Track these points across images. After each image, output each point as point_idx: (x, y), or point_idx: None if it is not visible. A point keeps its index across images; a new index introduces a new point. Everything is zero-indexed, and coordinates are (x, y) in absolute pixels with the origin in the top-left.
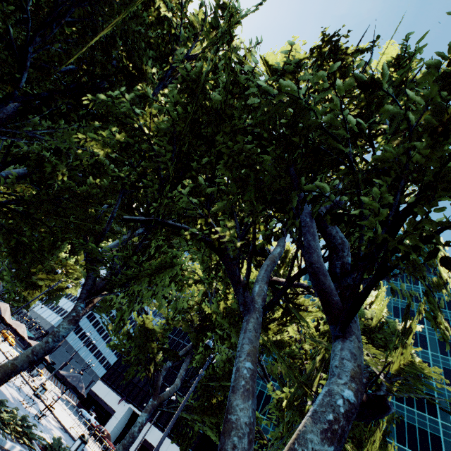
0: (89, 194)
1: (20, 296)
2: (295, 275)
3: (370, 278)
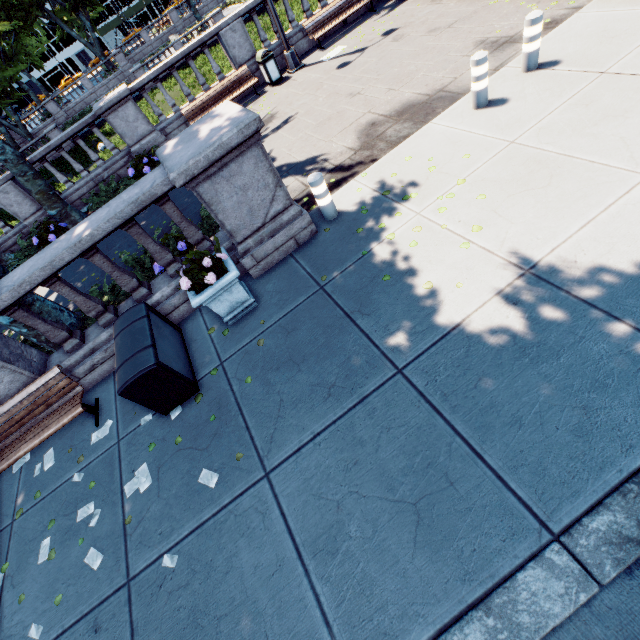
0: None
1: None
2: None
3: None
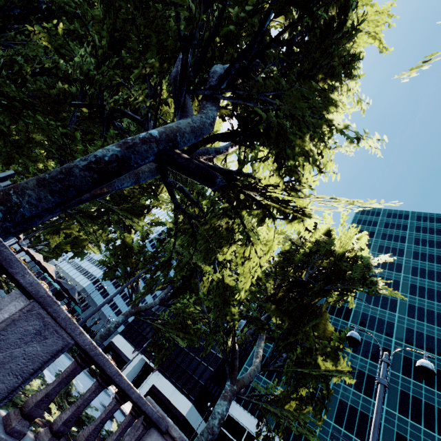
0: (57, 100)
1: (49, 248)
2: (205, 138)
3: (234, 98)
